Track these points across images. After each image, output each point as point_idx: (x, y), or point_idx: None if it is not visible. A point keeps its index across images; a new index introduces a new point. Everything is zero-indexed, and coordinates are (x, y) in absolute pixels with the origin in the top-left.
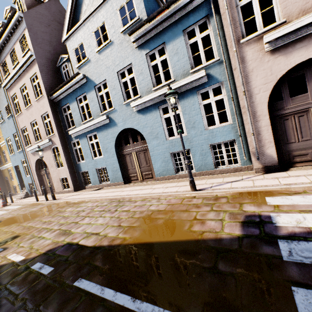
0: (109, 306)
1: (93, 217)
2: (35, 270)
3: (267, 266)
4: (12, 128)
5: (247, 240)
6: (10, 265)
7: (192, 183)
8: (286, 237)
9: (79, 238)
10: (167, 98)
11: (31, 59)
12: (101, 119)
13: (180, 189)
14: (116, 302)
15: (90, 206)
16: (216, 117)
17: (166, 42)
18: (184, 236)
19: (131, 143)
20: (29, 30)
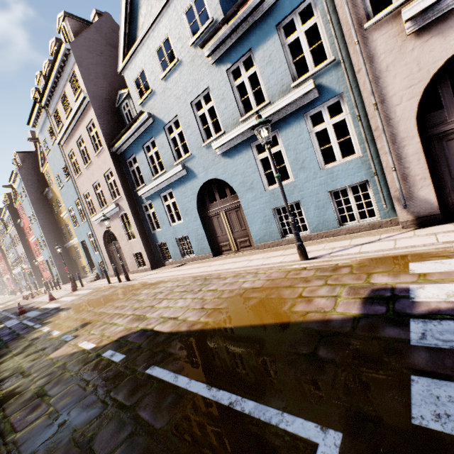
0: (182, 393)
1: (172, 299)
2: (107, 358)
3: (385, 352)
4: (74, 194)
5: (365, 320)
6: (82, 353)
7: (301, 248)
8: (424, 315)
9: (155, 324)
10: (256, 131)
11: (85, 103)
12: (176, 171)
13: (286, 259)
14: (190, 390)
15: (170, 287)
16: (336, 149)
17: (254, 47)
18: (281, 318)
19: (218, 199)
20: (79, 65)
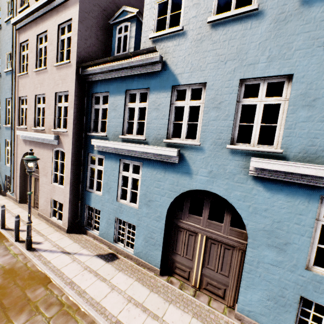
0: None
1: None
2: None
3: None
4: (8, 90)
5: None
6: None
7: None
8: None
9: None
10: None
11: None
12: (164, 152)
13: None
14: None
15: None
16: None
17: None
18: None
19: (205, 217)
20: None
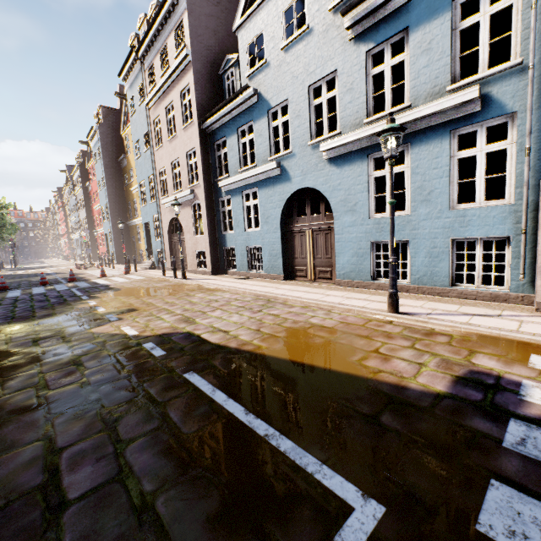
0: (217, 408)
1: (227, 311)
2: (147, 349)
3: (465, 443)
4: (149, 168)
5: (451, 401)
6: (123, 336)
7: (393, 298)
8: (532, 419)
9: (203, 331)
10: (381, 139)
11: (185, 62)
12: (268, 168)
13: (370, 306)
14: (226, 407)
15: (227, 298)
16: (480, 187)
17: (412, 26)
18: (347, 367)
19: (308, 214)
20: (189, 13)
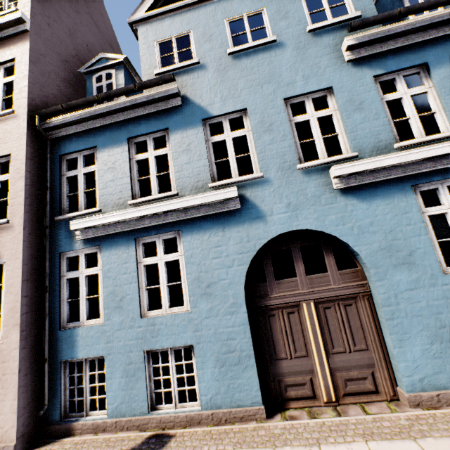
0: None
1: None
2: None
3: None
4: None
5: None
6: None
7: None
8: None
9: None
10: None
11: (13, 29)
12: (218, 196)
13: None
14: None
15: None
16: None
17: (432, 63)
18: None
19: (302, 273)
20: None
